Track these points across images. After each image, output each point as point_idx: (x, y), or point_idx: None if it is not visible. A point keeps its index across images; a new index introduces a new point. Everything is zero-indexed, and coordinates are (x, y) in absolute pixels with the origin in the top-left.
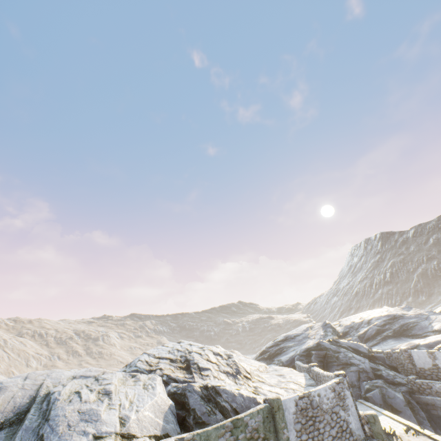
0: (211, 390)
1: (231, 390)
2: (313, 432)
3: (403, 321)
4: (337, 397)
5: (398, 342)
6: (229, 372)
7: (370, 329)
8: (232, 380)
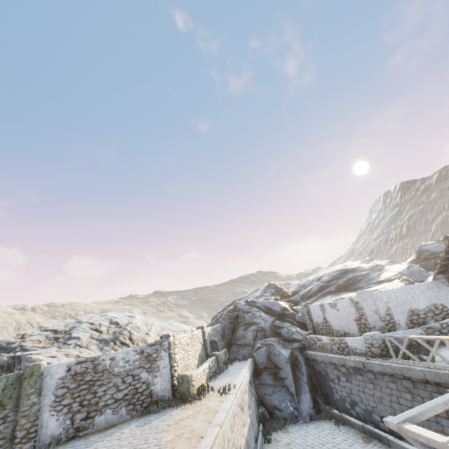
0: (18, 359)
1: (36, 358)
2: (84, 396)
3: (352, 275)
4: (144, 359)
5: (334, 297)
6: (105, 339)
7: (315, 286)
8: (101, 346)
